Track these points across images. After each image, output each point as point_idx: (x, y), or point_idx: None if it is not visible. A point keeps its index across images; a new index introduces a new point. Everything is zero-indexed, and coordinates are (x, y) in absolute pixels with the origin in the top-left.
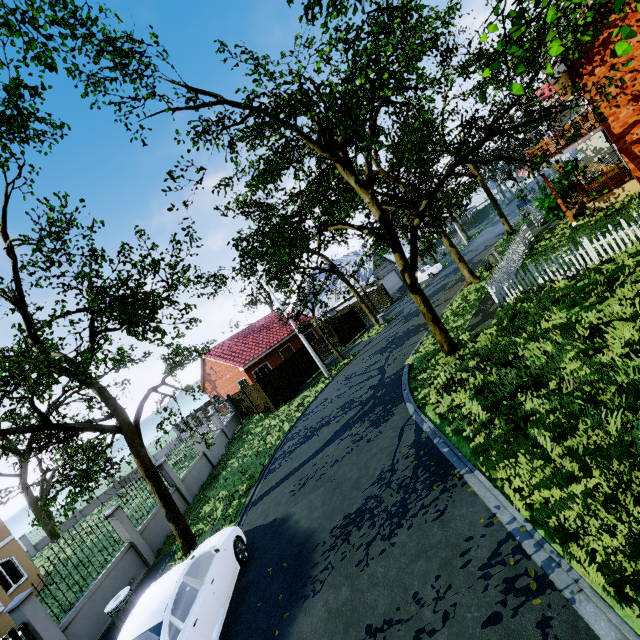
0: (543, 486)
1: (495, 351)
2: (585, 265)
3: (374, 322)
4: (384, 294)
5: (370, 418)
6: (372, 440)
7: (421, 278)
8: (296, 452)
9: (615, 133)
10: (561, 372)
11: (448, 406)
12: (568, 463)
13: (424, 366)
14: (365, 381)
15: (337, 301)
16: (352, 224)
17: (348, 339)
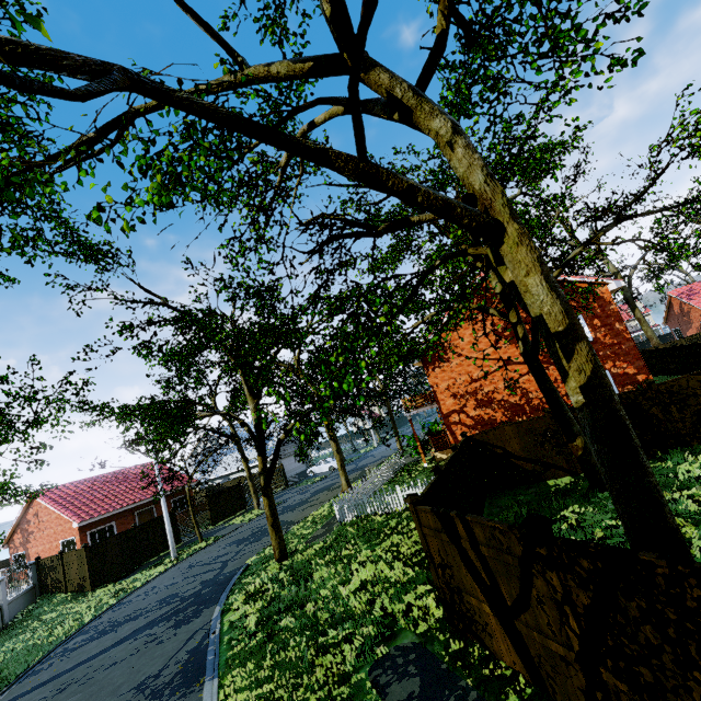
0: (242, 690)
1: (302, 567)
2: (397, 507)
3: (255, 505)
4: (281, 475)
5: (178, 617)
6: (163, 642)
7: (322, 468)
8: (80, 650)
9: (443, 412)
10: (316, 596)
11: (241, 614)
12: (266, 671)
13: (254, 569)
14: (203, 573)
15: (234, 468)
16: (238, 418)
17: (222, 517)
